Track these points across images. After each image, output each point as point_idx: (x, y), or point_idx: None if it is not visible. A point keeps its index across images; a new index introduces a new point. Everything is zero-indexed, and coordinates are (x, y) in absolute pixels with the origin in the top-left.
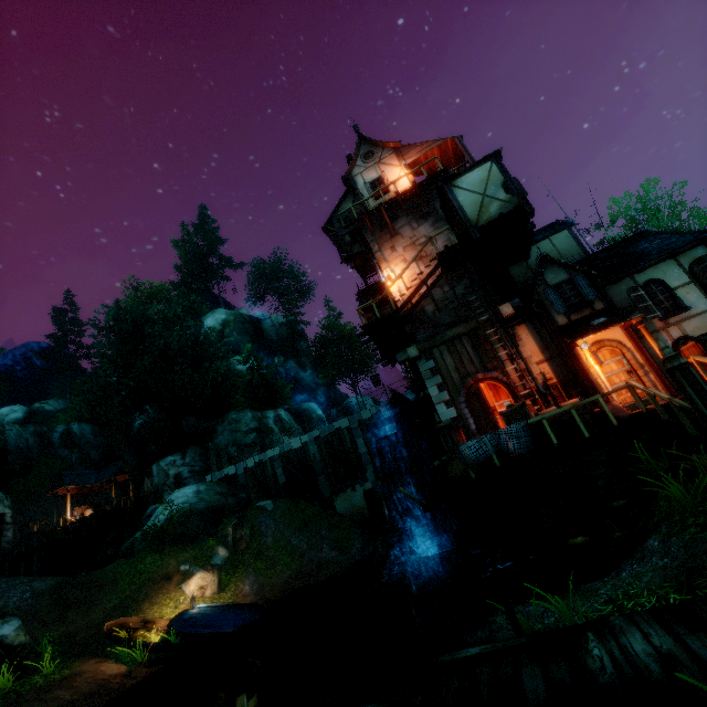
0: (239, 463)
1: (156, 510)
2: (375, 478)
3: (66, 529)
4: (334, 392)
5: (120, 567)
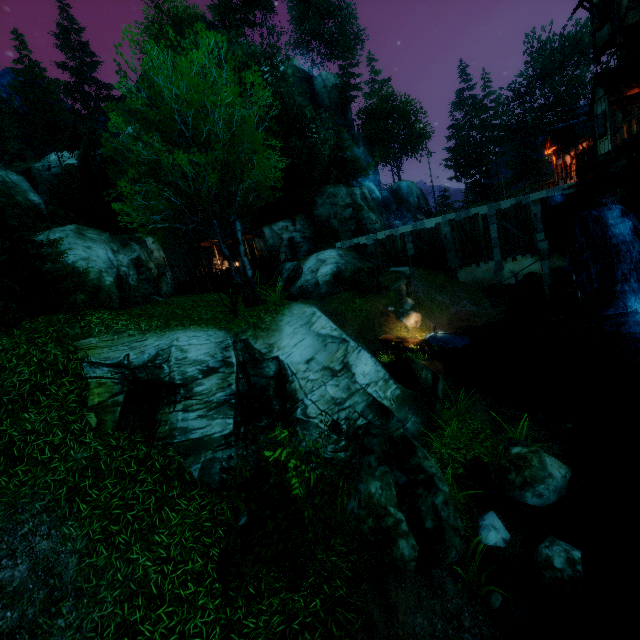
0: (368, 235)
1: (303, 267)
2: (500, 259)
3: (224, 274)
4: (378, 173)
5: (331, 305)
